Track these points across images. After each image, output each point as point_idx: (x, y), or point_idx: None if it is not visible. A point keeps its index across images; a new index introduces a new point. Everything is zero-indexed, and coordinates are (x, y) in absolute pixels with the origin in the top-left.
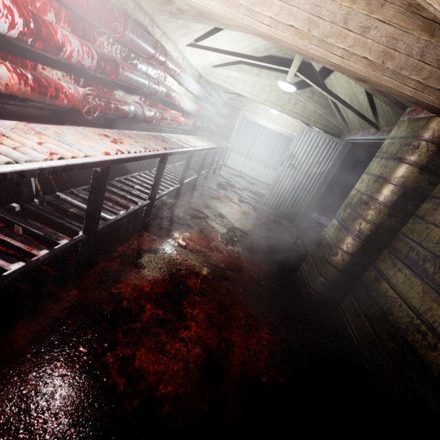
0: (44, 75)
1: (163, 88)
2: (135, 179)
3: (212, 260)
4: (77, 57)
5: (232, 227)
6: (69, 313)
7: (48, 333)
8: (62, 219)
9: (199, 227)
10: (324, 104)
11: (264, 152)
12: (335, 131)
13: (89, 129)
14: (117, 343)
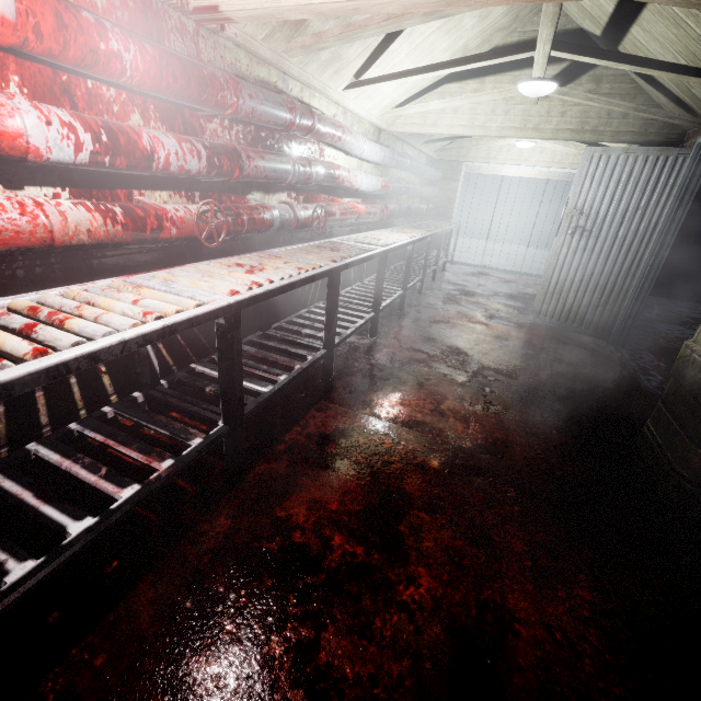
0: (144, 204)
1: (318, 168)
2: (302, 319)
3: (447, 436)
4: (177, 162)
5: (479, 367)
6: (213, 559)
7: (182, 597)
8: (195, 405)
9: (417, 378)
10: (627, 92)
11: (520, 221)
12: (667, 136)
13: (214, 262)
14: (288, 615)
